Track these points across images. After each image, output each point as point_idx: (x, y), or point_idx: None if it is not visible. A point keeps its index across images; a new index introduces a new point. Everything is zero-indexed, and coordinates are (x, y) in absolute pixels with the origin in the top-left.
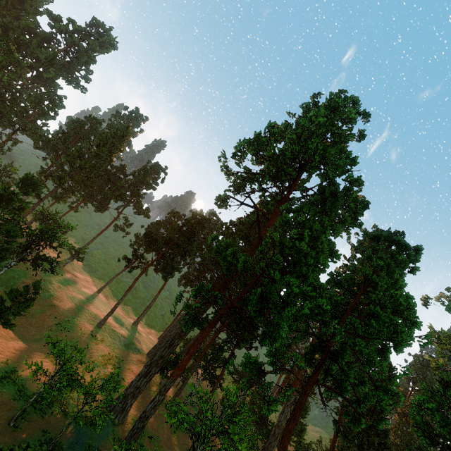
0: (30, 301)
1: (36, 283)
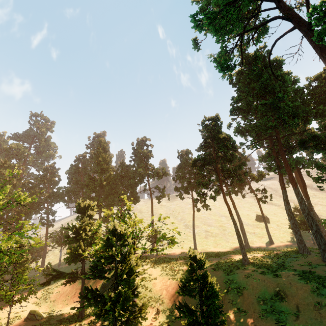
0: (208, 279)
1: (194, 253)
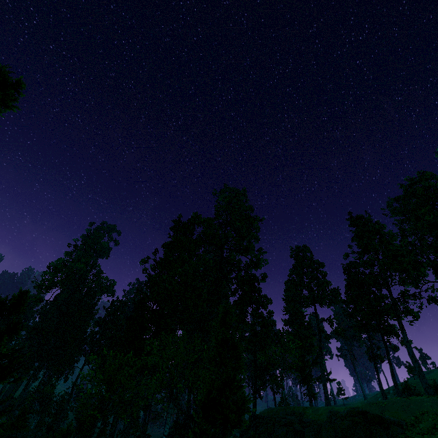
0: None
1: None
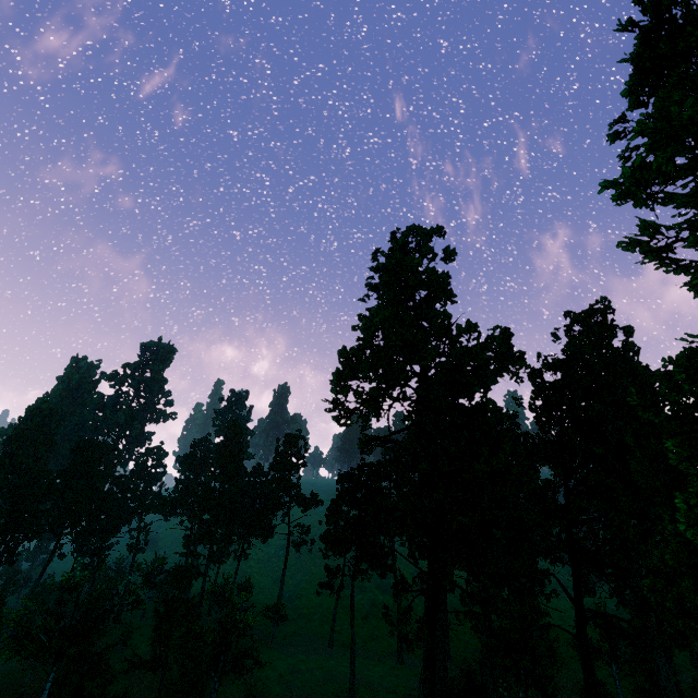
0: None
1: (247, 697)
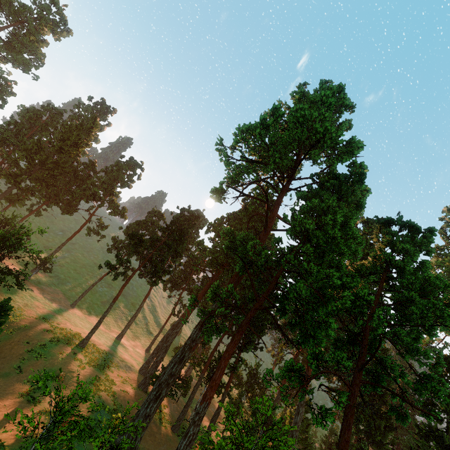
0: None
1: (4, 303)
